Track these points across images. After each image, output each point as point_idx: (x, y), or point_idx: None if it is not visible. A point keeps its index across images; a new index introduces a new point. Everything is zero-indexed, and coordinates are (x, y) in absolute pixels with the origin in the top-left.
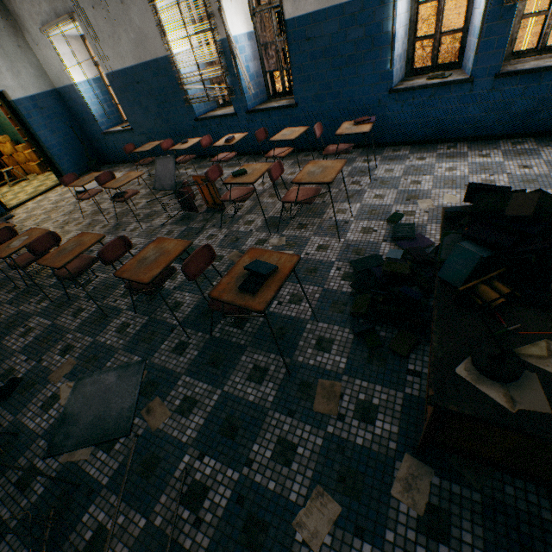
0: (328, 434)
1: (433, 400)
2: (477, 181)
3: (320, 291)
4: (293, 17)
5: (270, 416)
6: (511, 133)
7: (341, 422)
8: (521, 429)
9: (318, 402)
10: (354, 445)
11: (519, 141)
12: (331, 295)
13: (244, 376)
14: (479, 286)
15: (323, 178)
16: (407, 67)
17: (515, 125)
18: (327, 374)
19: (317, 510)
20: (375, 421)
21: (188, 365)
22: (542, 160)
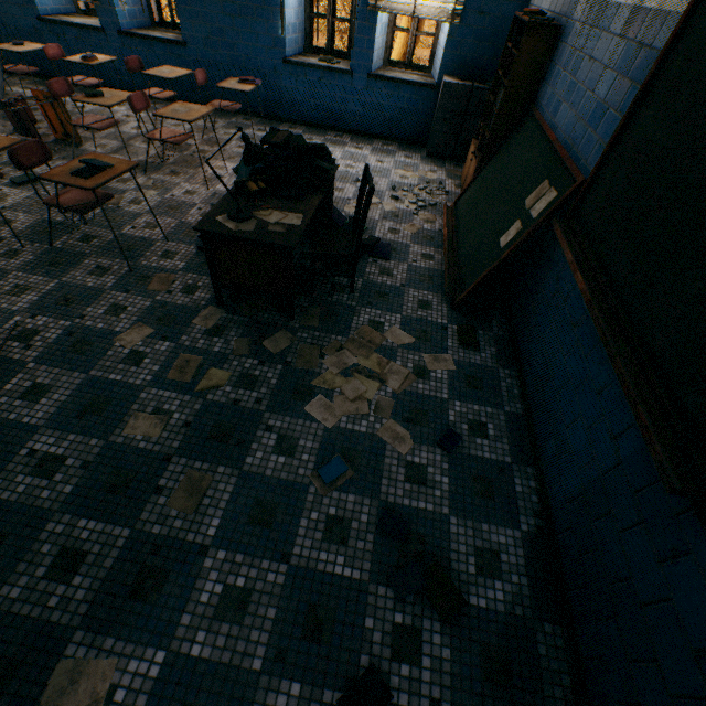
0: (156, 301)
1: (196, 227)
2: (343, 165)
3: (178, 222)
4: None
5: (108, 294)
6: (384, 135)
7: (170, 295)
8: (234, 236)
9: (154, 285)
10: (176, 305)
11: (389, 144)
12: (187, 226)
13: (86, 272)
14: (249, 183)
15: (185, 117)
16: (306, 42)
17: (386, 128)
18: (166, 271)
19: (136, 333)
20: (196, 294)
21: (21, 265)
22: (394, 160)
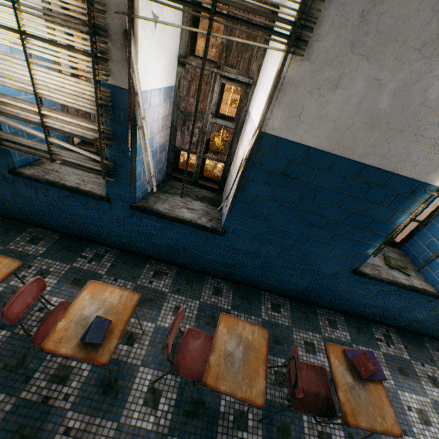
0: None
1: None
2: None
3: None
4: (277, 135)
5: None
6: (434, 335)
7: None
8: None
9: None
10: None
11: None
12: None
13: None
14: None
15: None
16: None
17: None
18: None
19: None
20: None
21: None
22: None
